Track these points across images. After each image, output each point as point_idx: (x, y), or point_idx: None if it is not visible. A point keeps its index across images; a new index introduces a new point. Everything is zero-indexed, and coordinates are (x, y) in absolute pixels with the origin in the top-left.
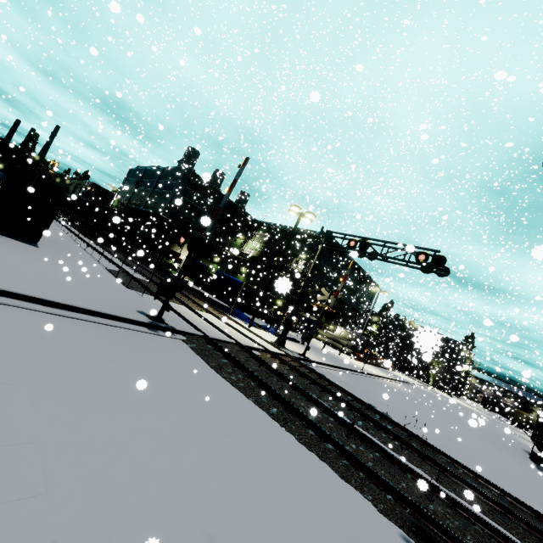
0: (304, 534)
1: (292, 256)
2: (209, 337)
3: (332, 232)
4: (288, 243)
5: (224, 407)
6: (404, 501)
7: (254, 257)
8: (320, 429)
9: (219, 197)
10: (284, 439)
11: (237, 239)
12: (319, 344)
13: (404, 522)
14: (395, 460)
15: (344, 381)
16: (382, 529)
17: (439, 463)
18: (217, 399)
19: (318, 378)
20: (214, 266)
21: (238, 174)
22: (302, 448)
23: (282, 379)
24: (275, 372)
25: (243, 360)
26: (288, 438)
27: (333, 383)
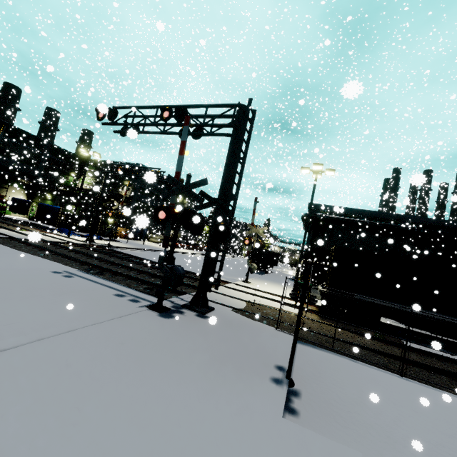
0: (21, 267)
1: (118, 185)
2: (12, 237)
3: (109, 164)
4: (85, 174)
5: (5, 253)
6: (91, 265)
7: (86, 190)
8: (66, 256)
9: (38, 141)
10: (39, 259)
11: (69, 177)
12: (148, 244)
13: (85, 269)
14: (111, 262)
15: (137, 253)
16: (68, 269)
17: (144, 263)
18: (2, 252)
19: (107, 251)
20: (48, 202)
21: (0, 136)
22: (49, 260)
23: (65, 249)
24: (63, 247)
25: (40, 245)
26: (43, 259)
27: (115, 251)
